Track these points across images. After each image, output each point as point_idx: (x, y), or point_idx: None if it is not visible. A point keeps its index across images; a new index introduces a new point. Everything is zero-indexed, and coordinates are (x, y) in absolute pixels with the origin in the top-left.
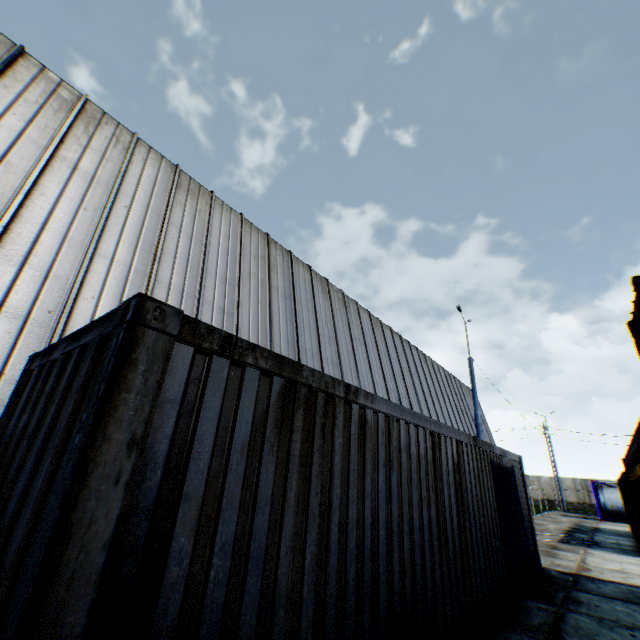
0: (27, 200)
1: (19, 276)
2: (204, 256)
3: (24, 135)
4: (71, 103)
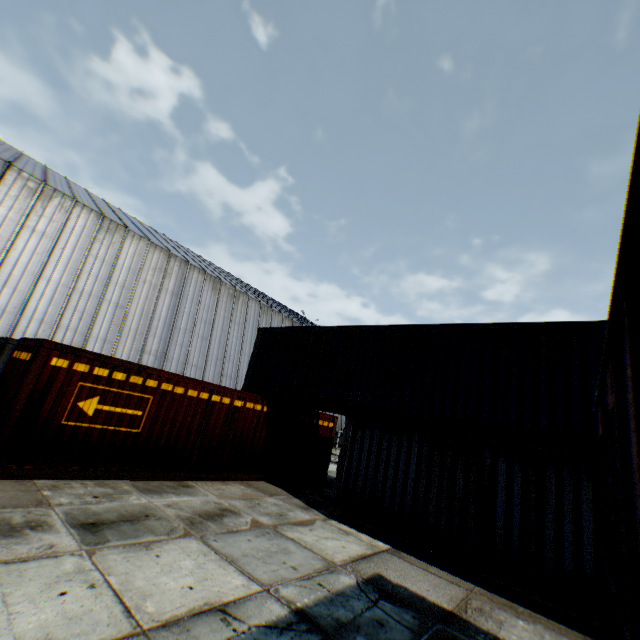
0: (8, 254)
1: (3, 292)
2: (111, 273)
3: (9, 218)
4: (36, 190)
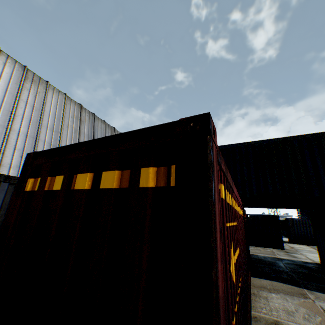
0: None
1: None
2: (41, 117)
3: None
4: None
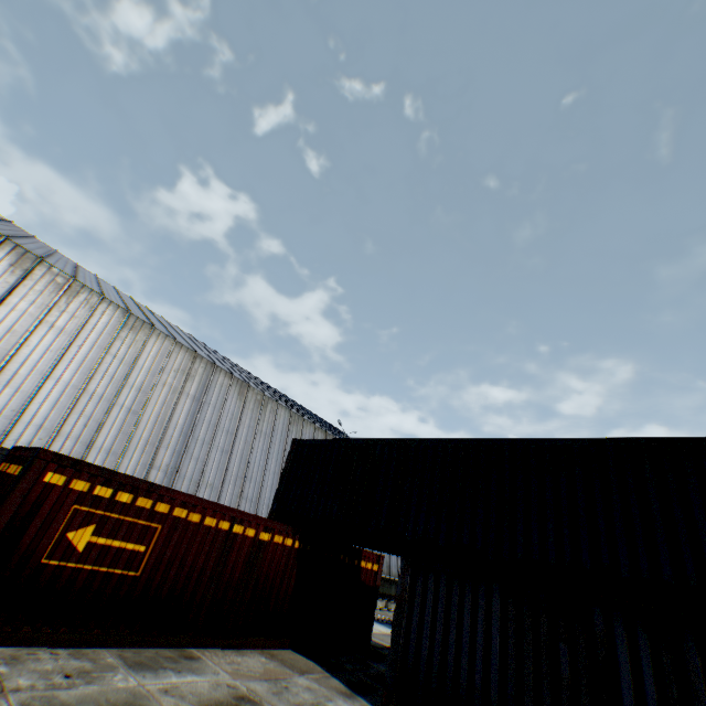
0: (19, 350)
1: (3, 392)
2: (128, 373)
3: (28, 312)
4: (63, 285)
